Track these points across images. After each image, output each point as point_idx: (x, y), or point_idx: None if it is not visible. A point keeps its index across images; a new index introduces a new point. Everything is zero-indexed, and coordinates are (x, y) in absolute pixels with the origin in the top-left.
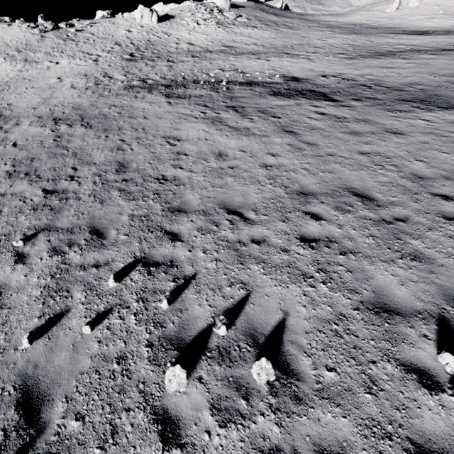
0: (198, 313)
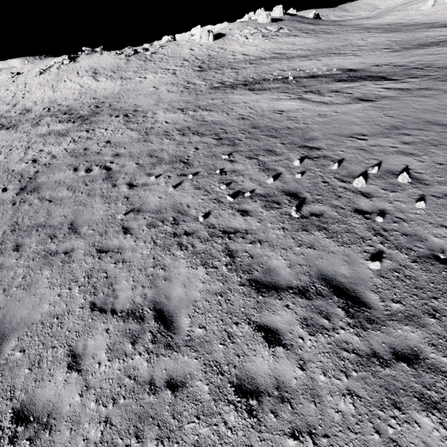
0: (355, 169)
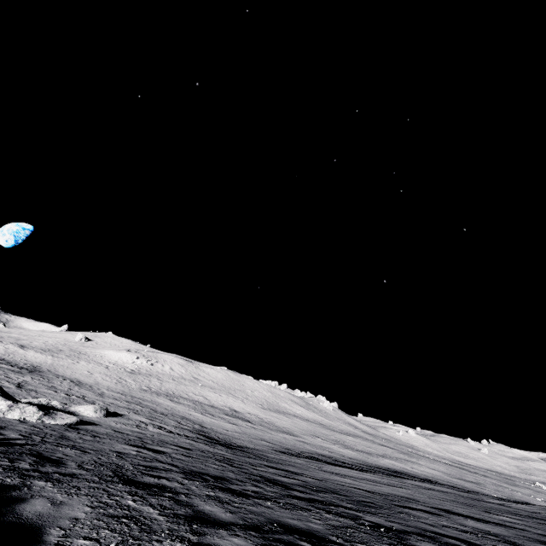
0: None
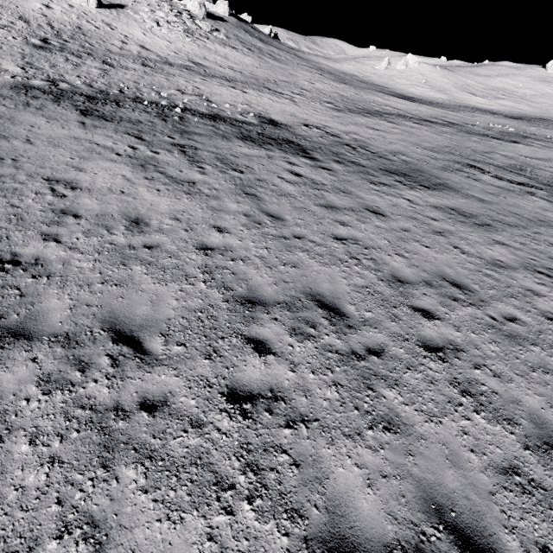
0: None
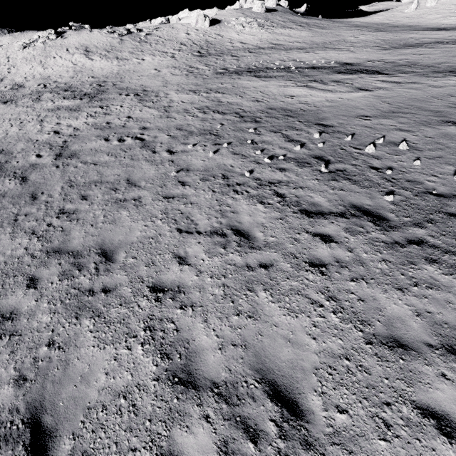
0: (365, 140)
